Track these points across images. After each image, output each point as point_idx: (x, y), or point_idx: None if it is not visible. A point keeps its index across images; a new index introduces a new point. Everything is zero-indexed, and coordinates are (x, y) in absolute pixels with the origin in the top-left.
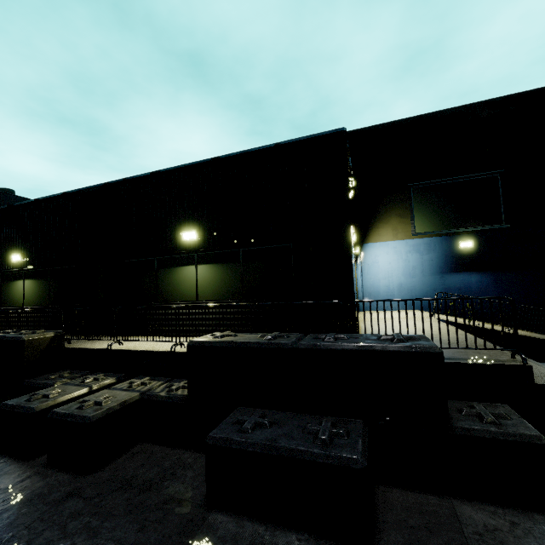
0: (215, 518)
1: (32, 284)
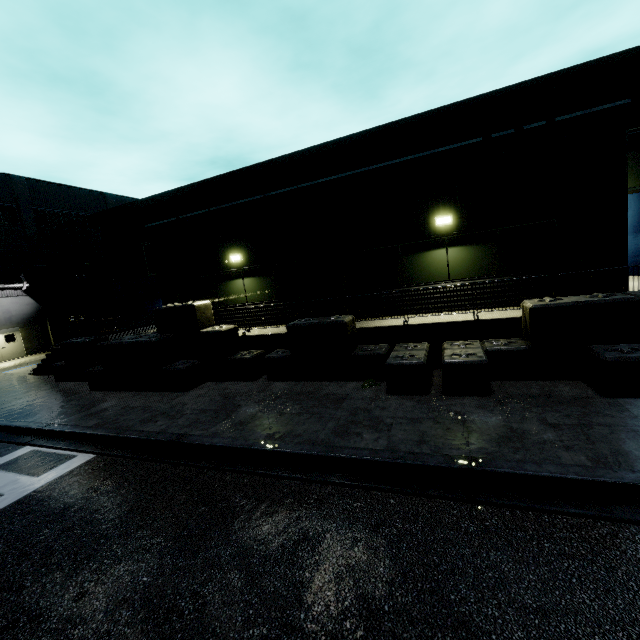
0: (622, 400)
1: (254, 282)
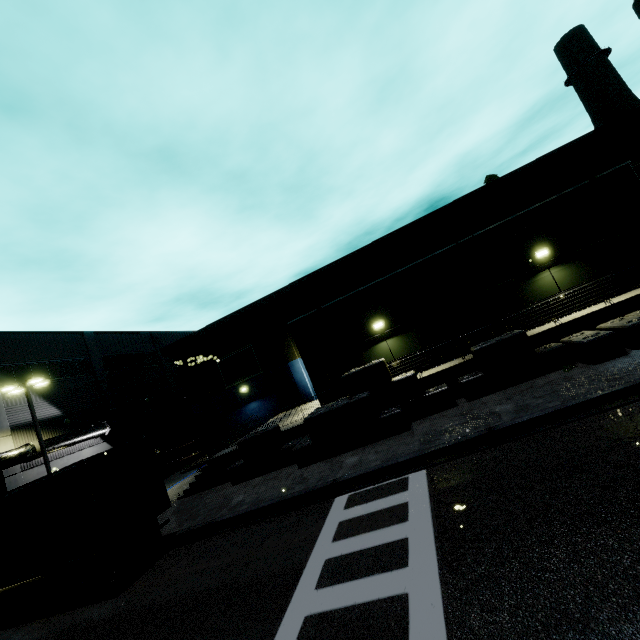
0: None
1: (397, 340)
